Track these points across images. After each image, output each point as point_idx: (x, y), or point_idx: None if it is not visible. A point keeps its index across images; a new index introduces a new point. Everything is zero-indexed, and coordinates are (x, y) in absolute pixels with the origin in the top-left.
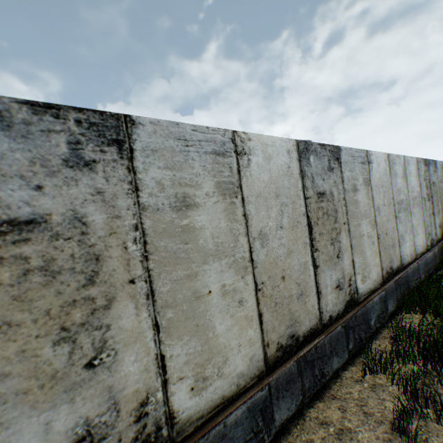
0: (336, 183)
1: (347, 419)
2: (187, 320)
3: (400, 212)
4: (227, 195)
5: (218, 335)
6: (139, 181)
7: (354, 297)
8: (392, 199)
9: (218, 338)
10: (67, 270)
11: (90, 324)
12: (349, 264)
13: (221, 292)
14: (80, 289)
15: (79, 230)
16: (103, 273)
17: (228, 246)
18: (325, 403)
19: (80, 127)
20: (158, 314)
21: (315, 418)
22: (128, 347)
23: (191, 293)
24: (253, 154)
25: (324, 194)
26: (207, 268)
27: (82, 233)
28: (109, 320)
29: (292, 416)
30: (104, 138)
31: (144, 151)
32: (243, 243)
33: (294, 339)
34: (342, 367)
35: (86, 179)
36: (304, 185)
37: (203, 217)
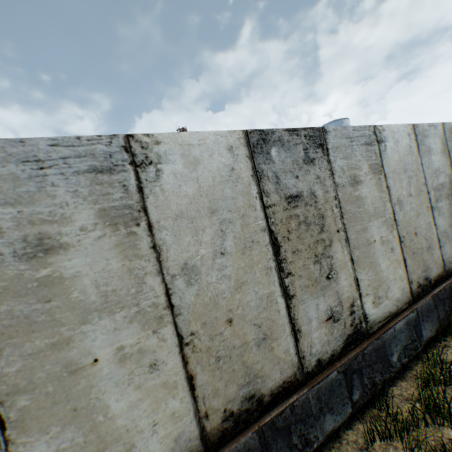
0: (320, 179)
1: None
2: (57, 404)
3: (440, 201)
4: (120, 224)
5: (114, 416)
6: None
7: (360, 327)
8: (424, 185)
9: (115, 420)
10: None
11: None
12: (350, 285)
13: (116, 357)
14: None
15: None
16: None
17: (125, 294)
18: None
19: None
20: (2, 404)
21: None
22: None
23: (61, 366)
24: (166, 161)
25: (300, 196)
26: (89, 328)
27: None
28: None
29: None
30: None
31: None
32: (154, 285)
33: (254, 400)
34: (345, 423)
35: None
36: (261, 190)
37: (78, 260)
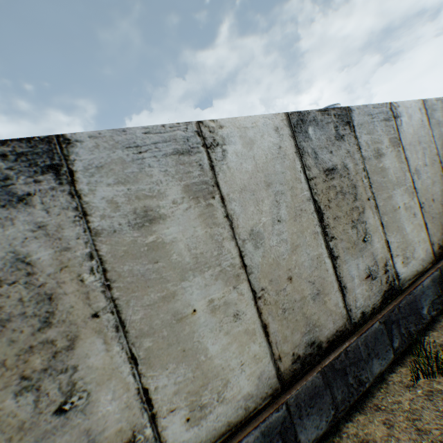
0: (349, 153)
1: (394, 437)
2: (171, 346)
3: None
4: (200, 198)
5: (212, 357)
6: (87, 205)
7: (393, 284)
8: (436, 155)
9: (213, 360)
10: (18, 316)
11: (53, 368)
12: (382, 247)
13: (208, 309)
14: (36, 334)
15: (25, 272)
16: (60, 312)
17: (210, 256)
18: (366, 416)
19: (7, 160)
20: (133, 345)
21: (353, 435)
22: (102, 385)
23: (170, 315)
24: (228, 142)
25: (335, 169)
26: (187, 285)
27: (29, 274)
28: (74, 360)
29: (323, 434)
30: (36, 167)
31: (87, 170)
32: (230, 248)
33: (315, 347)
34: (388, 369)
35: (23, 216)
36: (304, 165)
37: (173, 228)
